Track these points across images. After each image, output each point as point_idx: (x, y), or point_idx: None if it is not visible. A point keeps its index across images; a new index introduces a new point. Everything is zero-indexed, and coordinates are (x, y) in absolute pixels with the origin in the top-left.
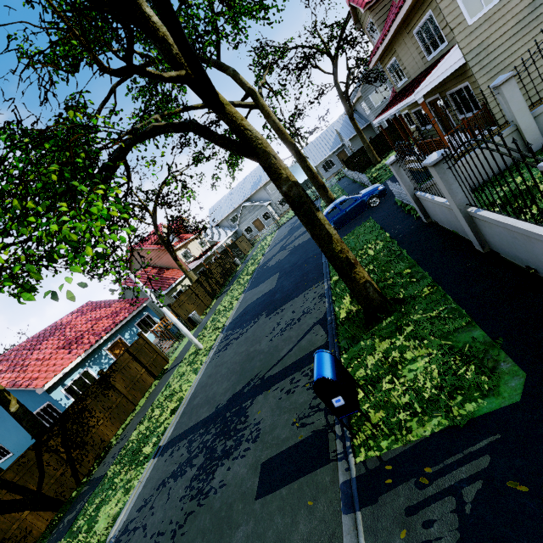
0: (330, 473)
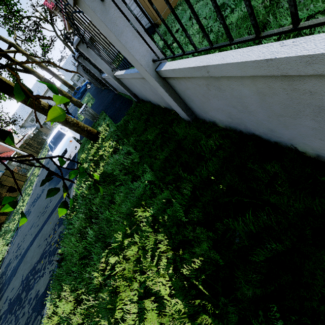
0: None
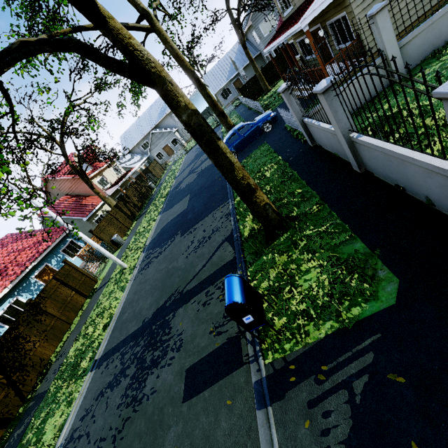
0: (244, 375)
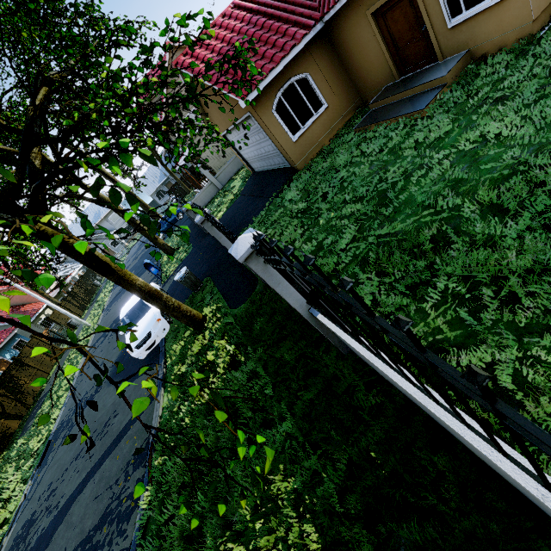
0: None
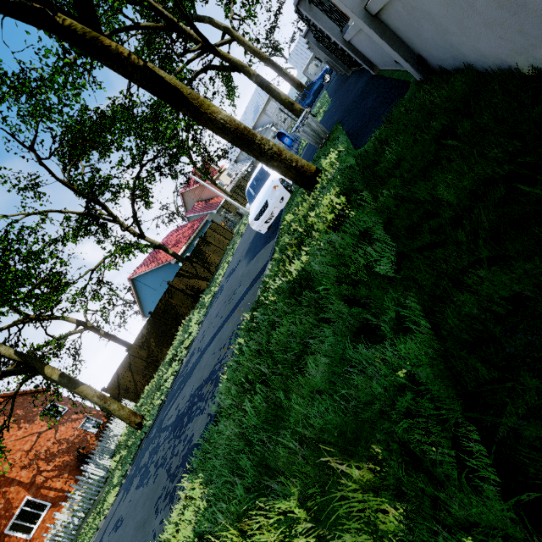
0: None
